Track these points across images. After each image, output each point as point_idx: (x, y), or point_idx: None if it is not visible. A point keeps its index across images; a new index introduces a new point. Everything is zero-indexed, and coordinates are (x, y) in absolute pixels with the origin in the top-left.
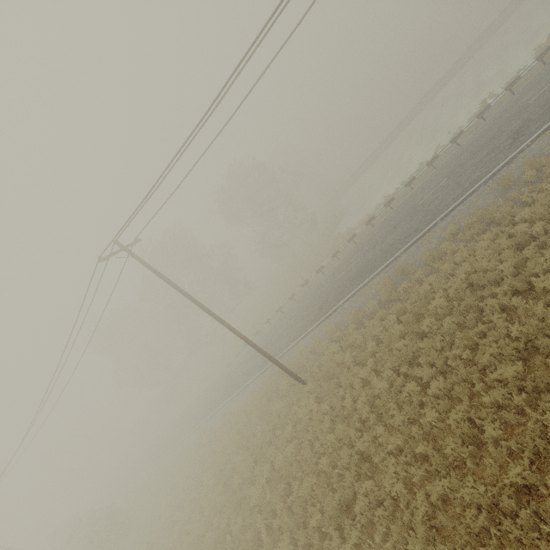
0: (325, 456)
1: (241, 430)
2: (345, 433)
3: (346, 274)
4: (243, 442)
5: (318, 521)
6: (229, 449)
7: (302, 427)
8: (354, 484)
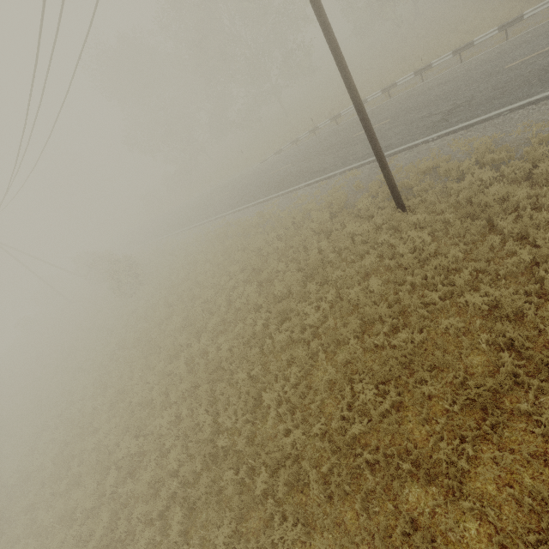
0: (456, 318)
1: (286, 238)
2: (511, 303)
3: (531, 62)
4: (288, 251)
5: (432, 390)
6: (266, 251)
7: (396, 264)
8: (525, 377)
